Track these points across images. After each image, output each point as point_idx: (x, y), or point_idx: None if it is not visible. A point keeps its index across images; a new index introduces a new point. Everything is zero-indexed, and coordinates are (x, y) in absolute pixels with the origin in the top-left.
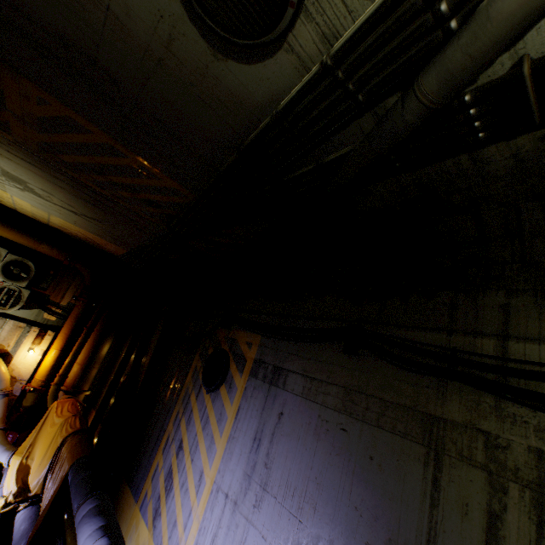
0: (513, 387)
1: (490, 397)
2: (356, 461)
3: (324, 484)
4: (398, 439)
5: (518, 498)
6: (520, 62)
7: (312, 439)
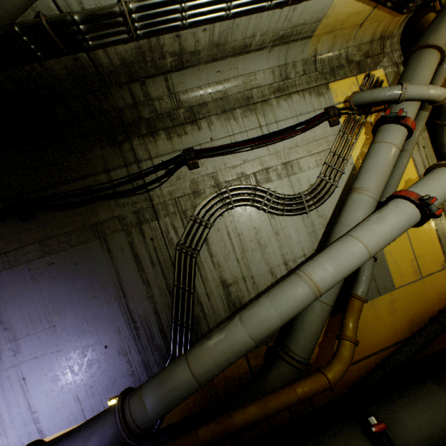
0: (119, 192)
1: (113, 201)
2: (69, 272)
3: (57, 298)
4: (85, 245)
5: (136, 232)
6: (40, 16)
7: (33, 285)
